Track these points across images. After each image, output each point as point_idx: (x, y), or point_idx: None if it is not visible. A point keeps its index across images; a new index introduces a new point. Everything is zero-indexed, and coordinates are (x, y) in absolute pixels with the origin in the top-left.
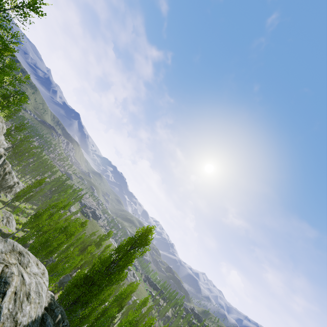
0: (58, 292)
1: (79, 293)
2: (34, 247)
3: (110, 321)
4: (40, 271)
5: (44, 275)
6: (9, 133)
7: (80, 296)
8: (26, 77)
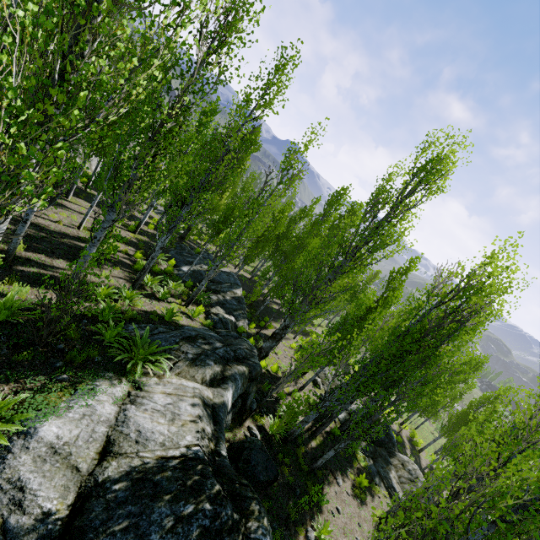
0: (168, 284)
1: None
2: None
3: (379, 414)
4: None
5: None
6: None
7: None
8: None
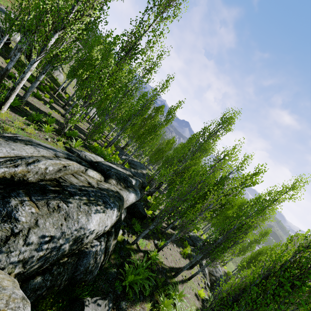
0: None
1: None
2: None
3: (192, 207)
4: None
5: None
6: None
7: None
8: None
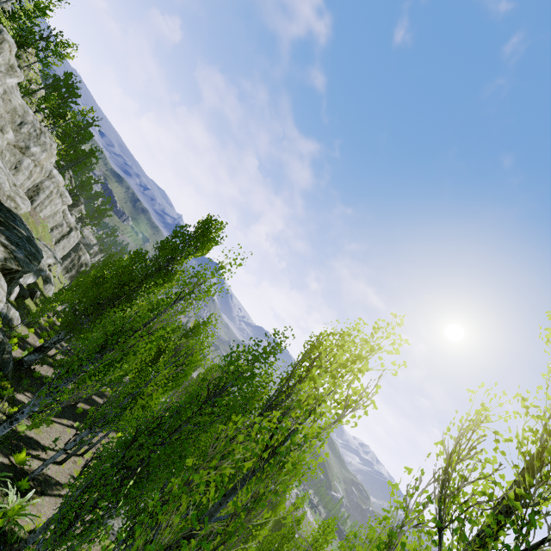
0: None
1: (90, 284)
2: (71, 287)
3: None
4: (16, 191)
5: (22, 199)
6: (89, 214)
7: (91, 287)
8: (90, 109)
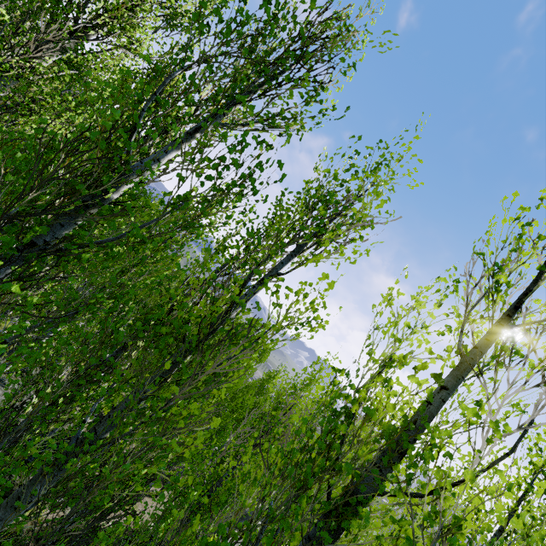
0: None
1: None
2: None
3: None
4: None
5: None
6: None
7: None
8: None
